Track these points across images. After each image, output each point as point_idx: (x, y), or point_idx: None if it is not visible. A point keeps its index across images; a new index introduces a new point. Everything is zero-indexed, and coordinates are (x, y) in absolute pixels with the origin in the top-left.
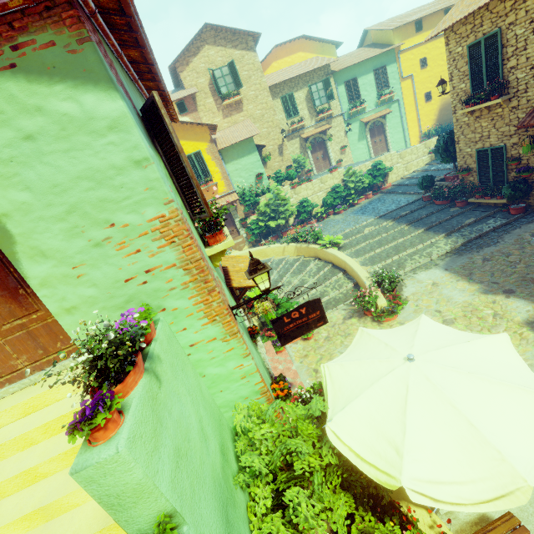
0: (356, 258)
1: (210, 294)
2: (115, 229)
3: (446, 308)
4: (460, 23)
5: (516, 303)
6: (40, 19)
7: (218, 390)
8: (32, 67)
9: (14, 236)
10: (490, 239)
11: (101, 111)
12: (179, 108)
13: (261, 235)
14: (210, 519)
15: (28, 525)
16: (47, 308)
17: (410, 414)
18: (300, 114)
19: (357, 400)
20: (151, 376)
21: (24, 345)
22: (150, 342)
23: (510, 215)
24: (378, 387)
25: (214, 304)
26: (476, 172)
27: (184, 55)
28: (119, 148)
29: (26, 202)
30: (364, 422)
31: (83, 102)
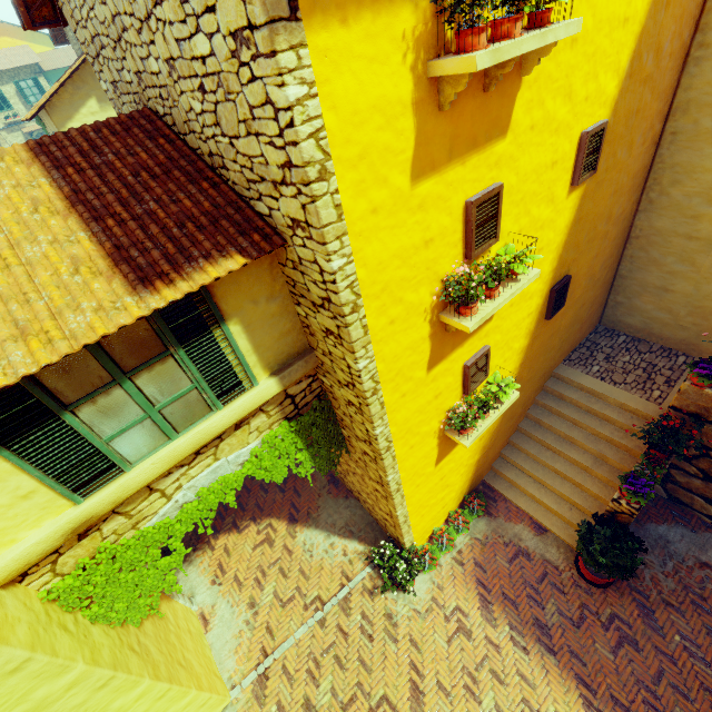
0: None
1: None
2: None
3: None
4: None
5: None
6: None
7: None
8: None
9: None
10: None
11: None
12: None
13: None
14: None
15: None
16: None
17: None
18: (16, 108)
19: None
20: None
21: None
22: None
23: None
24: None
25: None
26: None
27: None
28: None
29: None
30: None
31: None
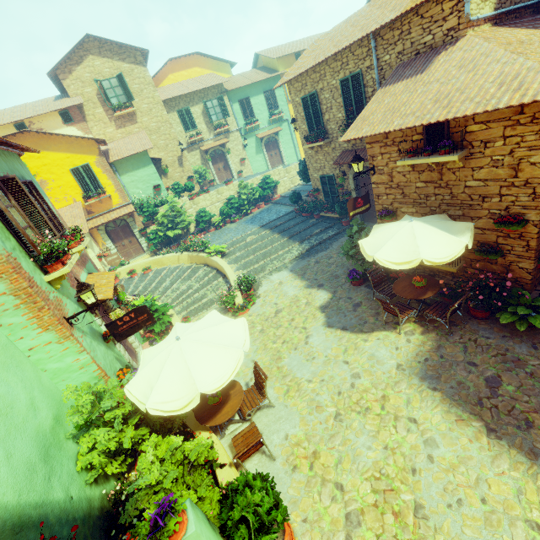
0: (234, 264)
1: (41, 311)
2: None
3: (281, 301)
4: (294, 80)
5: (321, 293)
6: None
7: (60, 379)
8: None
9: None
10: (324, 246)
11: None
12: (63, 117)
13: (163, 244)
14: (25, 449)
15: None
16: None
17: (164, 370)
18: (198, 128)
19: (144, 369)
20: None
21: None
22: None
23: (342, 226)
24: (157, 358)
25: (46, 318)
26: (322, 192)
27: (66, 63)
28: None
29: None
30: (145, 380)
31: None
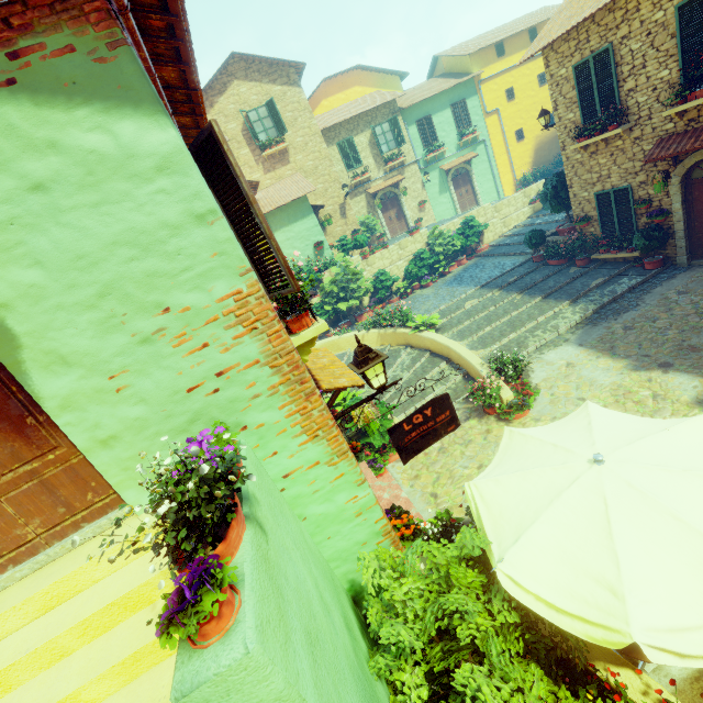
0: (461, 341)
1: (309, 400)
2: (171, 315)
3: (591, 394)
4: (561, 40)
5: (677, 378)
6: (51, 14)
7: (324, 536)
8: (40, 83)
9: (18, 337)
10: (627, 303)
11: (145, 145)
12: None
13: (328, 323)
14: None
15: None
16: (70, 442)
17: (618, 537)
18: (364, 164)
19: (535, 527)
20: (255, 526)
21: (36, 502)
22: (238, 476)
23: (645, 271)
24: (561, 505)
25: (315, 414)
26: (596, 221)
27: (207, 94)
28: (173, 197)
29: (35, 284)
30: (551, 557)
31: (118, 132)
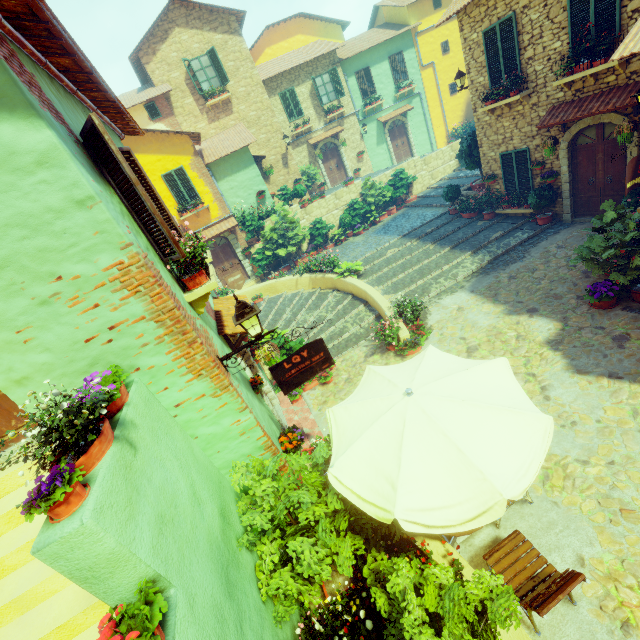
0: (378, 286)
1: (191, 347)
2: (64, 282)
3: (471, 334)
4: (473, 5)
5: (538, 322)
6: None
7: (215, 450)
8: None
9: None
10: (516, 255)
11: (24, 144)
12: (150, 111)
13: (270, 267)
14: (205, 581)
15: (0, 621)
16: None
17: (405, 448)
18: (305, 115)
19: (358, 442)
20: (123, 444)
21: None
22: (122, 407)
23: (537, 226)
24: (378, 426)
25: (198, 358)
26: (501, 179)
27: (149, 41)
28: (54, 186)
29: None
30: (364, 463)
31: None
